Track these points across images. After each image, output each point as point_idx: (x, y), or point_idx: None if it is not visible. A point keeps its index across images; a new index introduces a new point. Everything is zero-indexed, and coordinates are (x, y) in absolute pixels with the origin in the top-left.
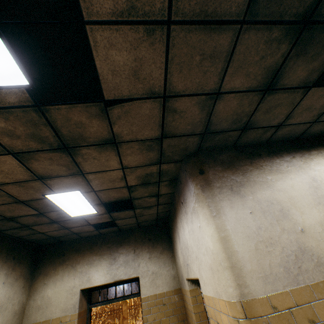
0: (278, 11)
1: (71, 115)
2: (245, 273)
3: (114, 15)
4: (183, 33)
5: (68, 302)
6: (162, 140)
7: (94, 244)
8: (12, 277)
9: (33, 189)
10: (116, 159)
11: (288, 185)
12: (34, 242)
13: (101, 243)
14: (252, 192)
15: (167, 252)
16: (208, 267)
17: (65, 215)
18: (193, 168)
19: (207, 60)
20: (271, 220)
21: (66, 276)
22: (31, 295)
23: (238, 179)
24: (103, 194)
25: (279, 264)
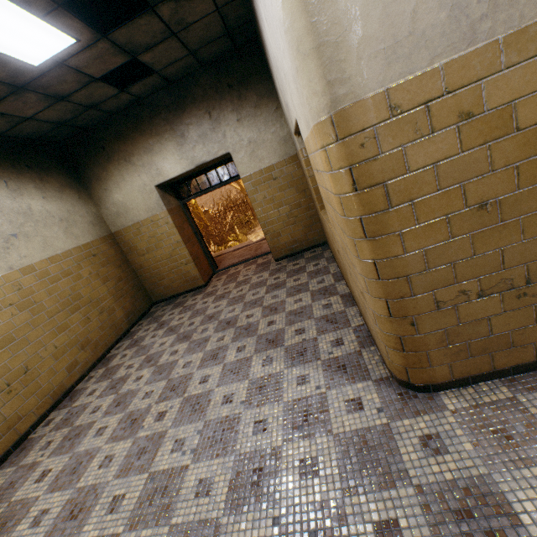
0: None
1: None
2: (347, 51)
3: None
4: None
5: (148, 203)
6: None
7: (140, 121)
8: (50, 190)
9: None
10: None
11: None
12: (42, 140)
13: (149, 117)
14: None
15: (267, 103)
16: (292, 80)
17: (17, 66)
18: None
19: None
20: None
21: (126, 175)
22: (99, 206)
23: None
24: None
25: (441, 3)
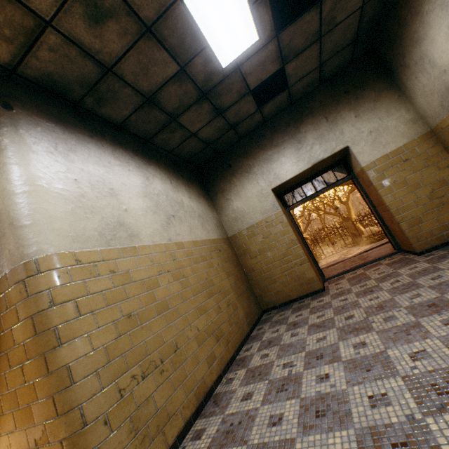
0: None
1: None
2: None
3: None
4: None
5: (264, 205)
6: None
7: (262, 139)
8: (193, 194)
9: None
10: None
11: None
12: (190, 162)
13: (270, 134)
14: None
15: (387, 95)
16: None
17: (213, 67)
18: None
19: None
20: None
21: (245, 184)
22: (220, 213)
23: None
24: None
25: None
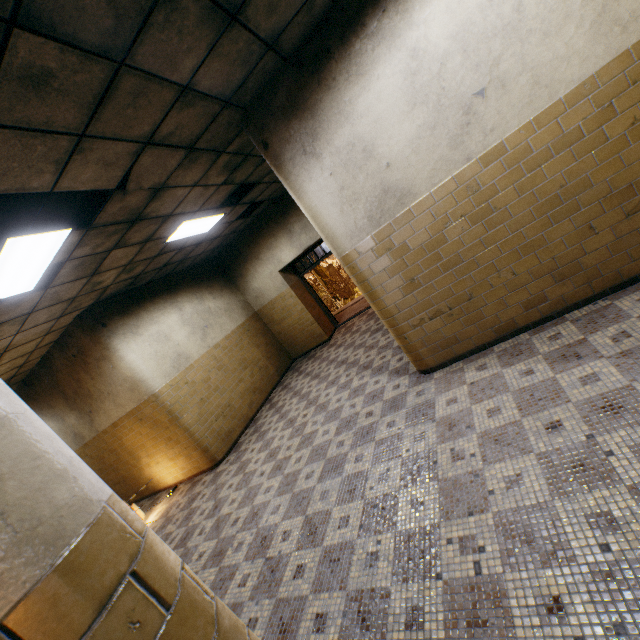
0: (134, 19)
1: (111, 212)
2: (336, 239)
3: (56, 174)
4: (98, 124)
5: (276, 284)
6: (195, 148)
7: (260, 230)
8: (216, 292)
9: (152, 247)
10: (179, 190)
11: (374, 96)
12: (205, 260)
13: (266, 225)
14: (328, 143)
15: None
16: None
17: (200, 236)
18: (256, 144)
19: (138, 101)
20: (354, 172)
21: (258, 269)
22: (244, 294)
23: (308, 131)
24: (208, 206)
25: (363, 217)
